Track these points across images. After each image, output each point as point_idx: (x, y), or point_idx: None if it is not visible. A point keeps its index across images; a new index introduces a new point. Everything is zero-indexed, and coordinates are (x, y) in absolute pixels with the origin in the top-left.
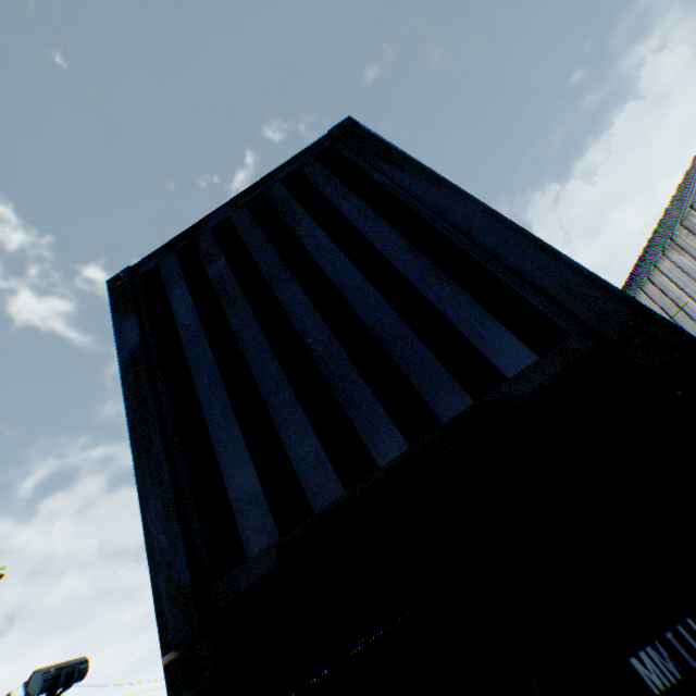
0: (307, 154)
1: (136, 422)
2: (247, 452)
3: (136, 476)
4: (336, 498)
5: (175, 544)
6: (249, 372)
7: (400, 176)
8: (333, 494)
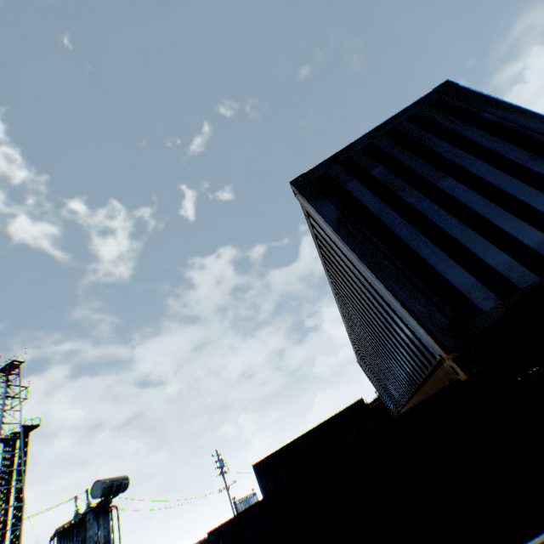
0: (420, 104)
1: (362, 254)
2: (456, 264)
3: (379, 280)
4: (533, 281)
5: (428, 308)
6: (435, 226)
7: (507, 115)
8: (530, 280)
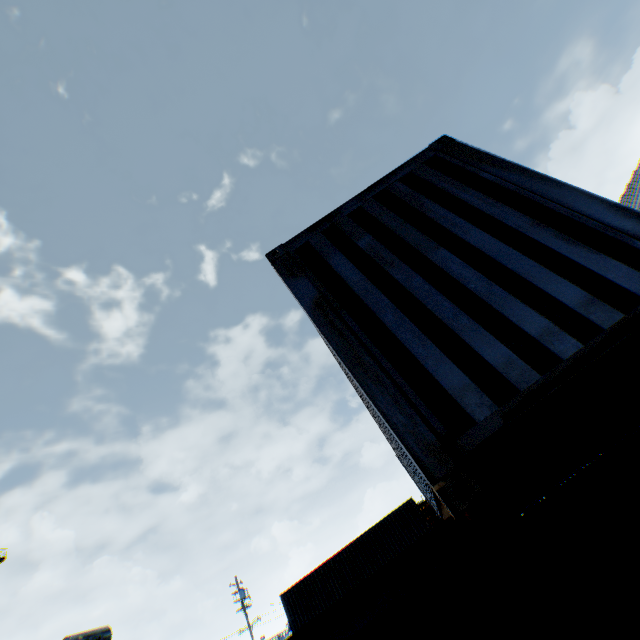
0: (415, 162)
1: (340, 347)
2: (447, 359)
3: (357, 381)
4: (535, 381)
5: (412, 419)
6: (426, 309)
7: (507, 175)
8: (531, 379)
